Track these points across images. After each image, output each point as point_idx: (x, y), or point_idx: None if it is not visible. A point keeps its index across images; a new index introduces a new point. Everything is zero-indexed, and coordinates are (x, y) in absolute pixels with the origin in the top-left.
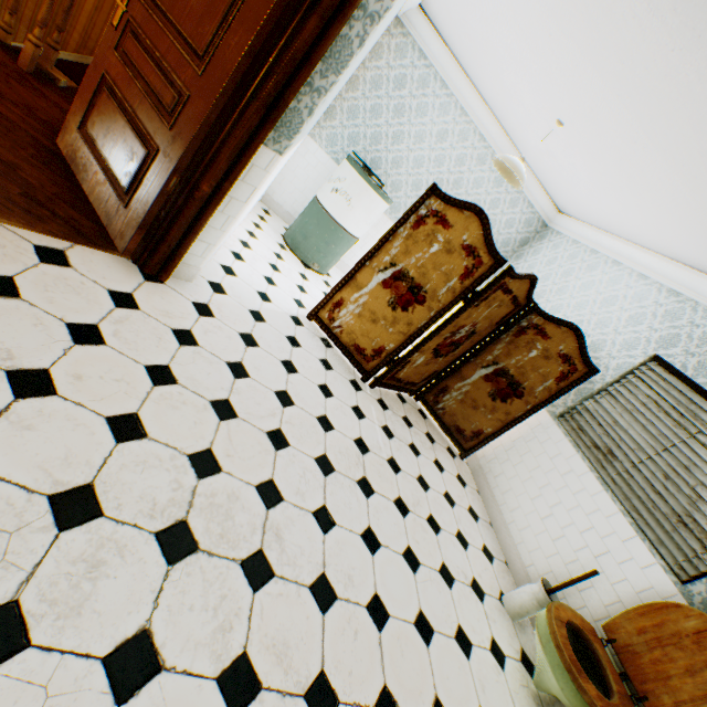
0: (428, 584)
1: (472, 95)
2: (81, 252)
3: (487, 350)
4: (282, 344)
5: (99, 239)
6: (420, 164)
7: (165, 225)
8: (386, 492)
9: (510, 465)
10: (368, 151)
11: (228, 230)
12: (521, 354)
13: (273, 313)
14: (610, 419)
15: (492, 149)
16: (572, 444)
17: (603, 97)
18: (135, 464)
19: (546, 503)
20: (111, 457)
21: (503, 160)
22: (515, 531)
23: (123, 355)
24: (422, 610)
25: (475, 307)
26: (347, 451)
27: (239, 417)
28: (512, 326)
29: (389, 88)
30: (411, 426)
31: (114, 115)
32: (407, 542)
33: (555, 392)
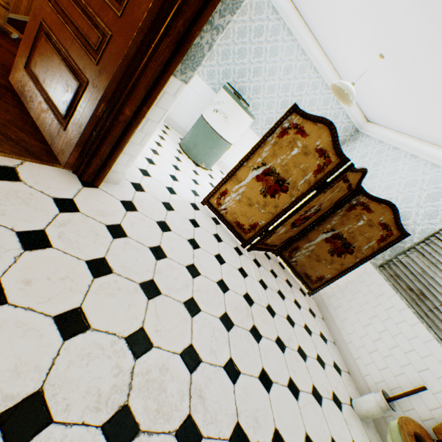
0: (307, 408)
1: (309, 39)
2: (29, 167)
3: (327, 221)
4: (187, 226)
5: (45, 155)
6: (272, 90)
7: (96, 143)
8: (269, 334)
9: (345, 301)
10: (236, 82)
11: (145, 144)
12: (352, 223)
13: (178, 202)
14: (419, 269)
15: (322, 78)
16: (392, 287)
17: (426, 33)
18: (80, 358)
19: (375, 329)
20: (58, 357)
21: (339, 85)
22: (353, 349)
23: (66, 254)
24: (307, 432)
25: (323, 193)
26: (240, 306)
27: (162, 293)
28: (345, 204)
29: (251, 36)
30: (276, 277)
31: (51, 55)
32: (288, 374)
33: (376, 250)
